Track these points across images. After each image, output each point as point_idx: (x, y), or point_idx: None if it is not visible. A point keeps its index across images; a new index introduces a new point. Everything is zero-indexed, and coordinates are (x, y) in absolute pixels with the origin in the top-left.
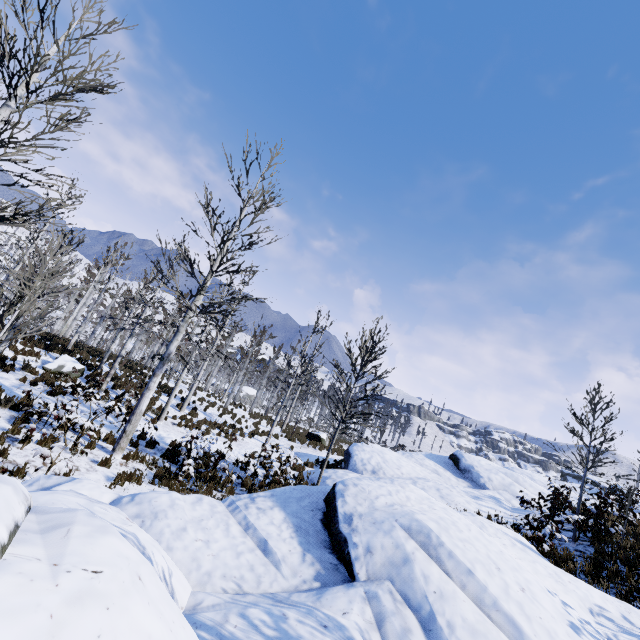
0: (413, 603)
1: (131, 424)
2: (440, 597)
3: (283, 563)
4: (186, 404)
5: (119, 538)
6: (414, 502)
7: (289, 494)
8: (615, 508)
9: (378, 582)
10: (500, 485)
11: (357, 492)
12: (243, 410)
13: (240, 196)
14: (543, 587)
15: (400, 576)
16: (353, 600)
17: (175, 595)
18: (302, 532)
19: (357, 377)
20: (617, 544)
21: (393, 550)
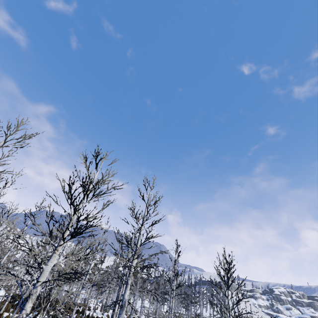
0: None
1: None
2: None
3: None
4: None
5: None
6: None
7: None
8: None
9: None
10: None
11: None
12: None
13: (144, 200)
14: None
15: None
16: None
17: None
18: None
19: (228, 288)
20: None
21: None
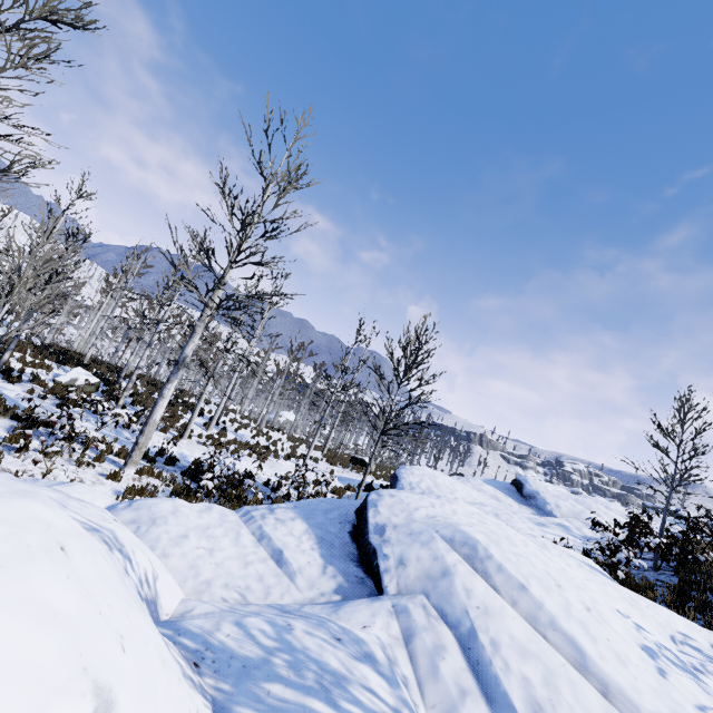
0: (451, 619)
1: (144, 435)
2: (484, 613)
3: (299, 574)
4: (214, 423)
5: (48, 506)
6: (462, 516)
7: (315, 506)
8: (705, 534)
9: (410, 596)
10: (570, 512)
11: (393, 503)
12: (281, 434)
13: (262, 175)
14: (614, 608)
15: (437, 590)
16: (377, 613)
17: (159, 600)
18: (326, 544)
19: (400, 383)
20: (707, 573)
21: (430, 562)
